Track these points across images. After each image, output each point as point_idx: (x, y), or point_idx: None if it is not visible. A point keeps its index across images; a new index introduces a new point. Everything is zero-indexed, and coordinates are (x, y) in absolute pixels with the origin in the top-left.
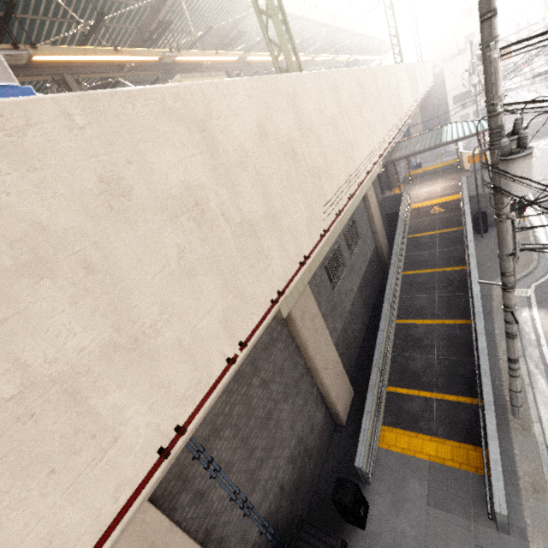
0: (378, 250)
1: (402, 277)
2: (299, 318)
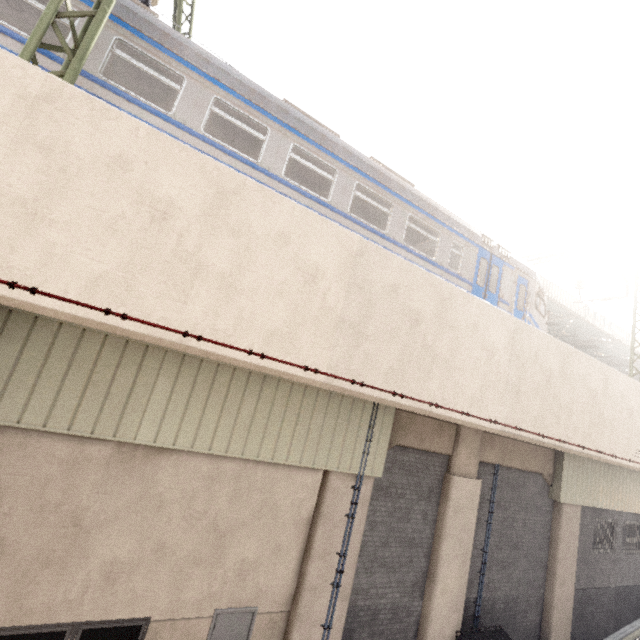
0: None
1: None
2: (564, 518)
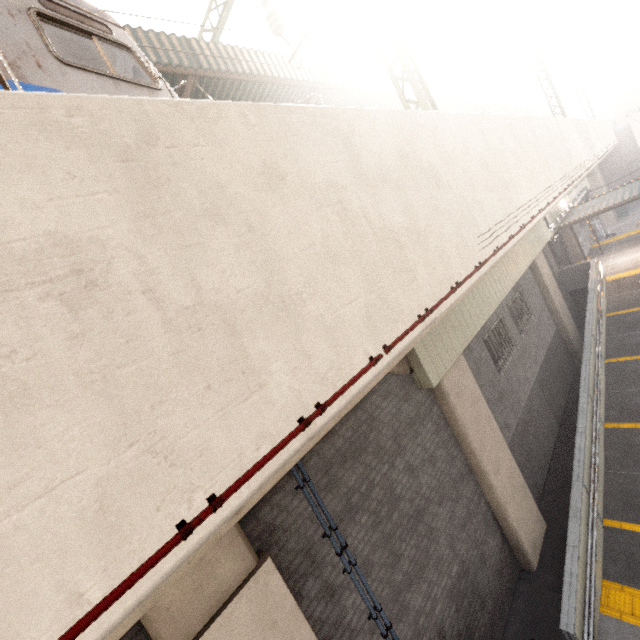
0: (562, 334)
1: (606, 366)
2: (453, 394)
